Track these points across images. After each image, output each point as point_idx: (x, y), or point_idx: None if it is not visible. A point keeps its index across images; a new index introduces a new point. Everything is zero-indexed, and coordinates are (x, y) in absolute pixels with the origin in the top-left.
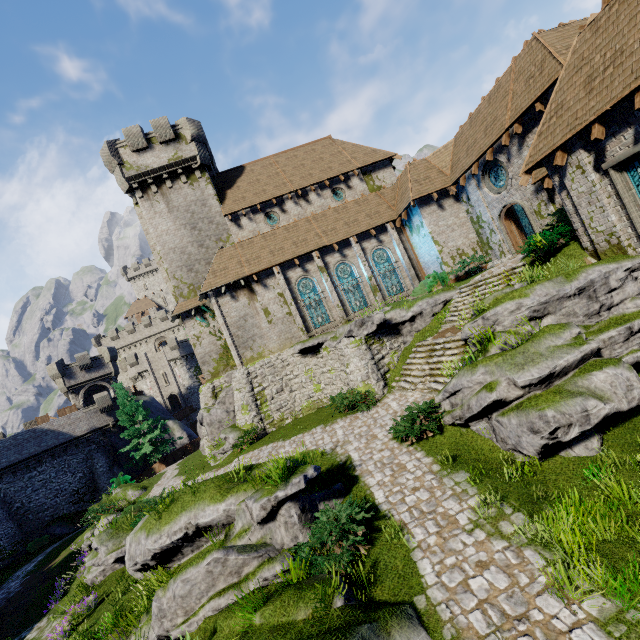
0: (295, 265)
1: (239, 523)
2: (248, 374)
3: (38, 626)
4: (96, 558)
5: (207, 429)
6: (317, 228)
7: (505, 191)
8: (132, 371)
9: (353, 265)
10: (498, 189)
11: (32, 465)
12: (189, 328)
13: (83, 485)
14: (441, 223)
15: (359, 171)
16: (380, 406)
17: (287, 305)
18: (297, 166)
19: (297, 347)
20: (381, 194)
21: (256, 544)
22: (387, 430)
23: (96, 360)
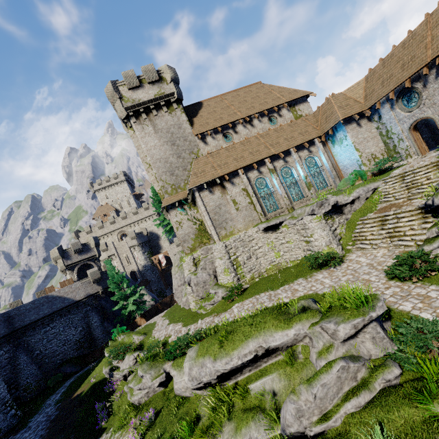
0: (253, 168)
1: (320, 342)
2: (225, 246)
3: (100, 438)
4: (141, 383)
5: (193, 288)
6: (265, 142)
7: (417, 109)
8: (103, 255)
9: (293, 168)
10: (410, 109)
11: (46, 322)
12: (173, 216)
13: (83, 336)
14: (360, 136)
15: (287, 104)
16: (348, 262)
17: (248, 197)
18: (241, 101)
19: (262, 226)
20: (306, 119)
21: (353, 356)
22: (376, 275)
23: (85, 246)
